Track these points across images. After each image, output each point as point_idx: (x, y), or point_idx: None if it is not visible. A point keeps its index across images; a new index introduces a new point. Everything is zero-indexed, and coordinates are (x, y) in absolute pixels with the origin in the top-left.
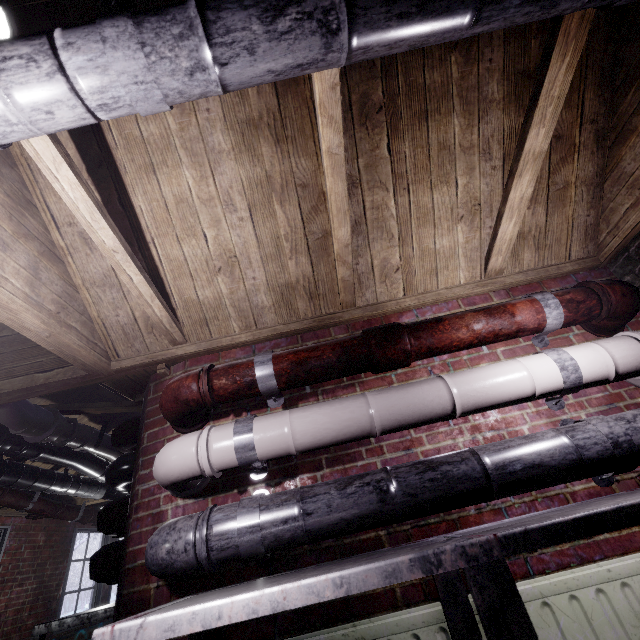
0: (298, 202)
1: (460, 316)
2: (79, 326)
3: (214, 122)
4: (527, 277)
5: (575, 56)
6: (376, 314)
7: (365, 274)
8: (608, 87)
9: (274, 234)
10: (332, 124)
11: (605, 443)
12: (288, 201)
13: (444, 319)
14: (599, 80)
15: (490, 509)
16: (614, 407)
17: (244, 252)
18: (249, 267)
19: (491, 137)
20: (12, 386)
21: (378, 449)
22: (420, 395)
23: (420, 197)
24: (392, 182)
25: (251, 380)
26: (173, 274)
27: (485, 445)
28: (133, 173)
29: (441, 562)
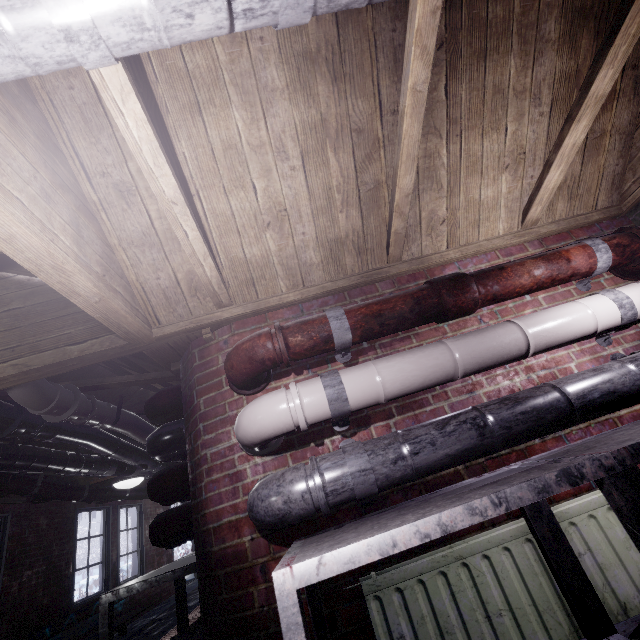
0: (352, 149)
1: (520, 263)
2: (122, 291)
3: (268, 54)
4: (559, 227)
5: None
6: (421, 268)
7: (412, 227)
8: None
9: (326, 185)
10: (423, 56)
11: None
12: (342, 148)
13: (506, 267)
14: None
15: (552, 437)
16: None
17: (294, 205)
18: (299, 222)
19: (543, 81)
20: (42, 361)
21: (443, 394)
22: (497, 339)
23: (471, 145)
24: (446, 128)
25: (327, 335)
26: (219, 231)
27: (560, 379)
28: (176, 113)
29: (584, 475)
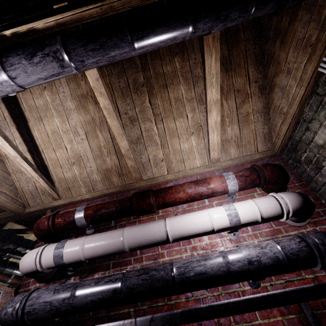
0: (108, 130)
1: (181, 185)
2: (8, 192)
3: (67, 97)
4: (233, 162)
5: (217, 54)
6: (153, 183)
7: (146, 163)
8: (260, 65)
9: (98, 145)
10: (102, 95)
11: (244, 261)
12: (103, 130)
13: (173, 187)
14: (255, 62)
15: (193, 299)
16: (275, 237)
17: (85, 154)
18: (88, 161)
19: (201, 93)
20: None
21: (140, 259)
22: (150, 229)
23: (169, 124)
24: (154, 118)
25: (73, 219)
26: (52, 166)
27: (180, 259)
28: (33, 121)
29: None
